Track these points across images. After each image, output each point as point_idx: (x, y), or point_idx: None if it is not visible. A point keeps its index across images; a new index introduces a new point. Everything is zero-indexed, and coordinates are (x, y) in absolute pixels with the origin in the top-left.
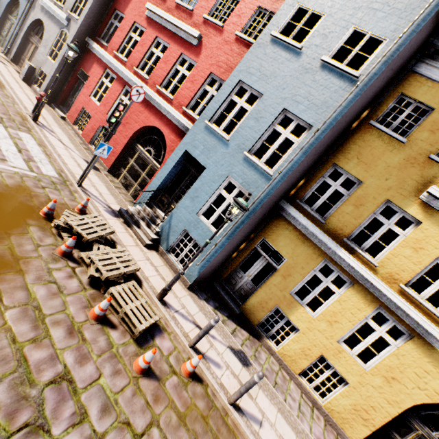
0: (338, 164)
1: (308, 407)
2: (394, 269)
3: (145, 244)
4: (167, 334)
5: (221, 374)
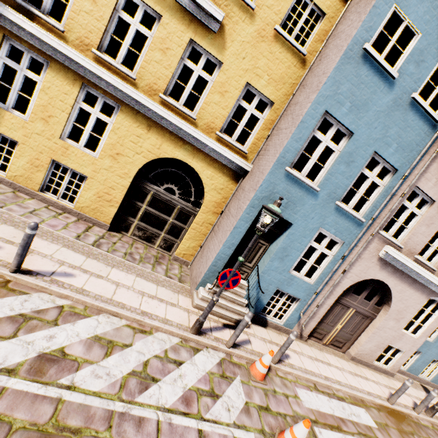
0: None
1: (53, 212)
2: (82, 32)
3: None
4: None
5: None
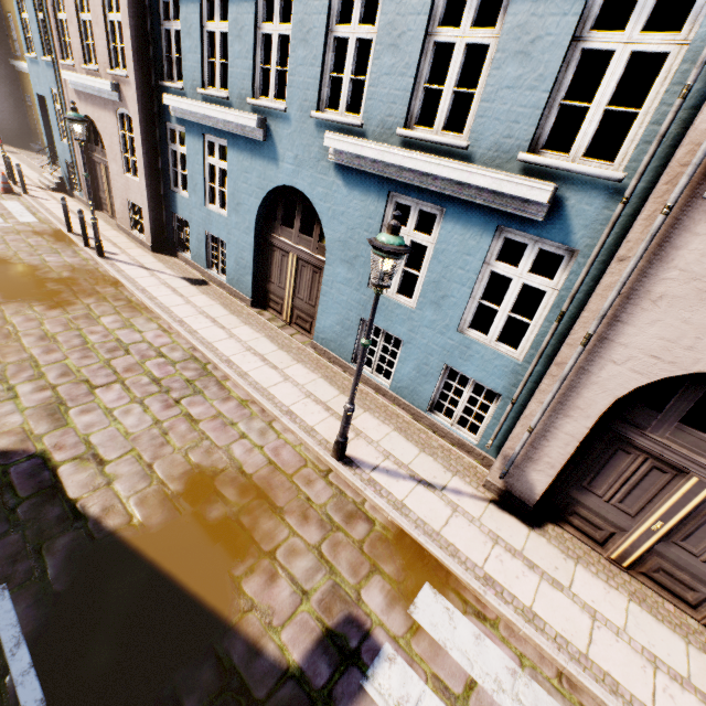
0: (6, 13)
1: None
2: None
3: None
4: None
5: None
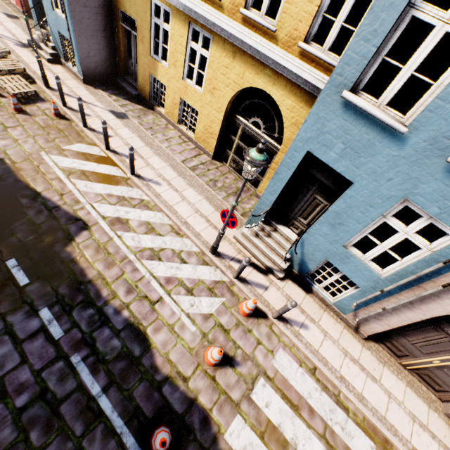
0: None
1: (181, 140)
2: None
3: (47, 60)
4: (50, 103)
5: (88, 119)
